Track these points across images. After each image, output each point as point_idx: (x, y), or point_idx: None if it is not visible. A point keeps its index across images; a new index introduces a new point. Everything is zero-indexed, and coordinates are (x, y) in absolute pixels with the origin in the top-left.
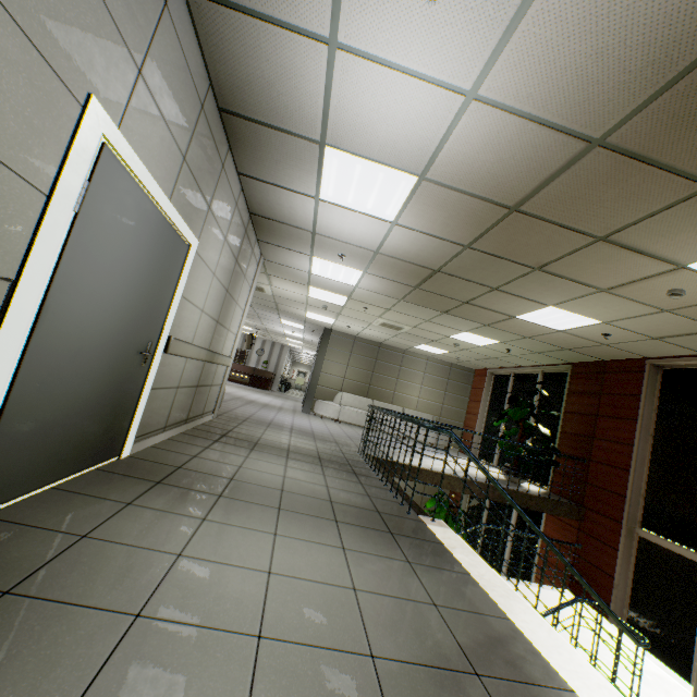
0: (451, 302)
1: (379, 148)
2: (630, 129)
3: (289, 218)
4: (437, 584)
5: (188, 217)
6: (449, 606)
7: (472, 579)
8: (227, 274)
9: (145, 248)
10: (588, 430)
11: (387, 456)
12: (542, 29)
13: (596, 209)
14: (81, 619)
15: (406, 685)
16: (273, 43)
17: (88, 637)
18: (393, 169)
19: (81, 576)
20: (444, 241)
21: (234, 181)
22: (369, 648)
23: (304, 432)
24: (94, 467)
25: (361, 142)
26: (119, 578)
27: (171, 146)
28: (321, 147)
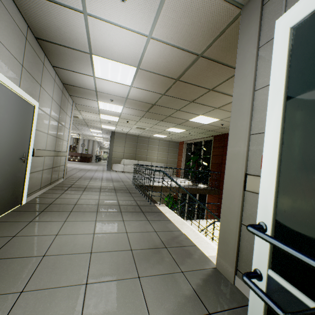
0: (163, 116)
1: (117, 56)
2: (210, 51)
3: (83, 85)
4: (157, 225)
5: (31, 92)
6: (160, 231)
7: (170, 221)
8: (57, 115)
9: (12, 112)
10: (220, 161)
11: (142, 184)
12: (170, 14)
13: (206, 79)
14: (21, 261)
15: (142, 255)
16: (56, 10)
17: (26, 265)
18: (125, 64)
19: (17, 249)
20: (154, 92)
21: (51, 70)
22: (130, 248)
23: (108, 179)
24: (10, 210)
25: (108, 53)
26: (33, 247)
27: (14, 62)
28: (91, 55)
